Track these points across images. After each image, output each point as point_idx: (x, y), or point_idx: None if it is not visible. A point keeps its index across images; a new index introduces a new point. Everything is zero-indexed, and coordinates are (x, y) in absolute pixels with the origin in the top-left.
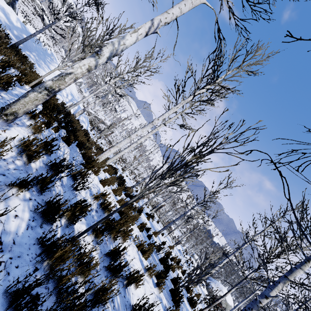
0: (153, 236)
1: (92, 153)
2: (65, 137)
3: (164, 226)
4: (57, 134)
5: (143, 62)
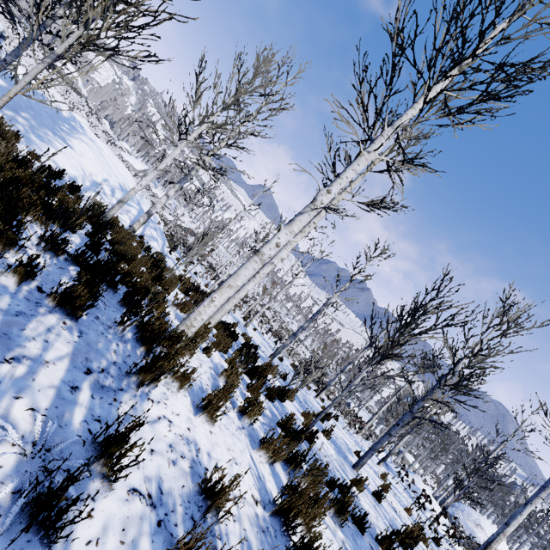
0: (357, 497)
1: (161, 321)
2: (56, 295)
3: (369, 448)
4: (26, 291)
5: (253, 76)
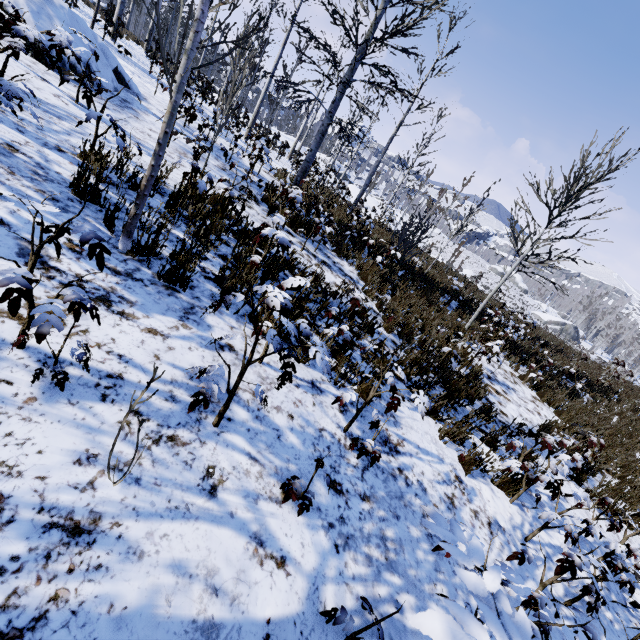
0: None
1: None
2: None
3: None
4: None
5: None
